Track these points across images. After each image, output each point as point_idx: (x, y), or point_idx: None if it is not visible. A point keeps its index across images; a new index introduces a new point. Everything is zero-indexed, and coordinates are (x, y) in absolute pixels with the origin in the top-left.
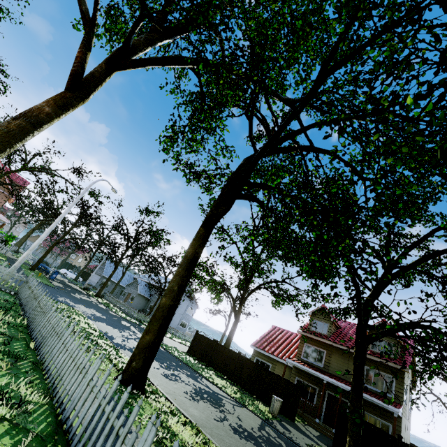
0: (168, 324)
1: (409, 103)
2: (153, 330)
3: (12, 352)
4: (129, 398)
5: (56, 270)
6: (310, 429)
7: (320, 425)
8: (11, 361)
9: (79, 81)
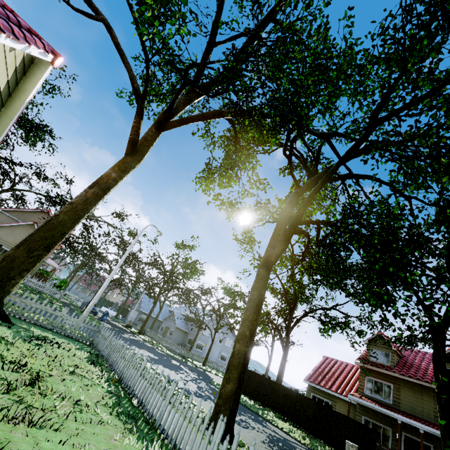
0: (245, 371)
1: None
2: (233, 378)
3: (127, 412)
4: None
5: (106, 312)
6: None
7: None
8: (132, 422)
9: (136, 146)
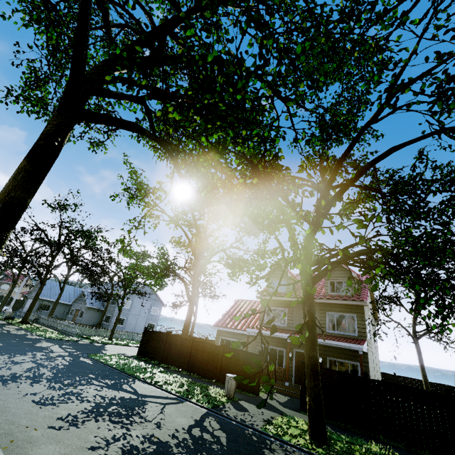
0: None
1: None
2: None
3: None
4: None
5: None
6: (278, 396)
7: (290, 388)
8: None
9: None
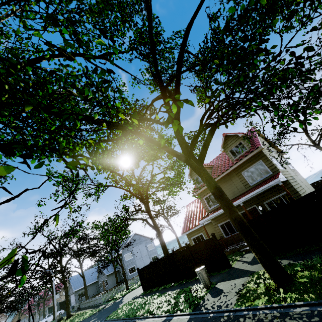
0: None
1: None
2: None
3: None
4: None
5: None
6: (246, 257)
7: None
8: None
9: None
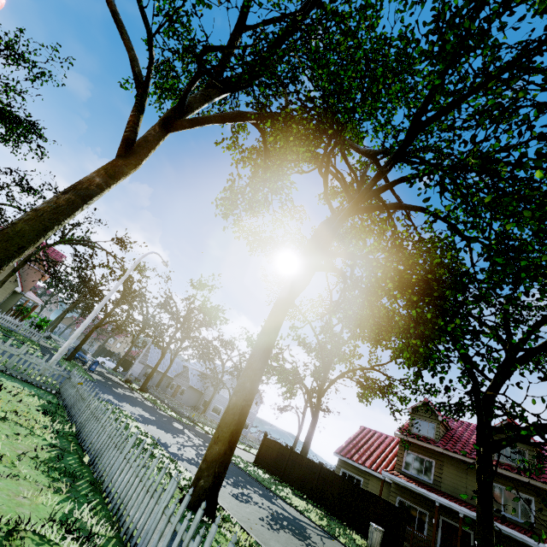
0: (241, 430)
1: (538, 175)
2: (223, 437)
3: (67, 469)
4: (200, 528)
5: (96, 360)
6: None
7: None
8: (68, 481)
9: (132, 146)
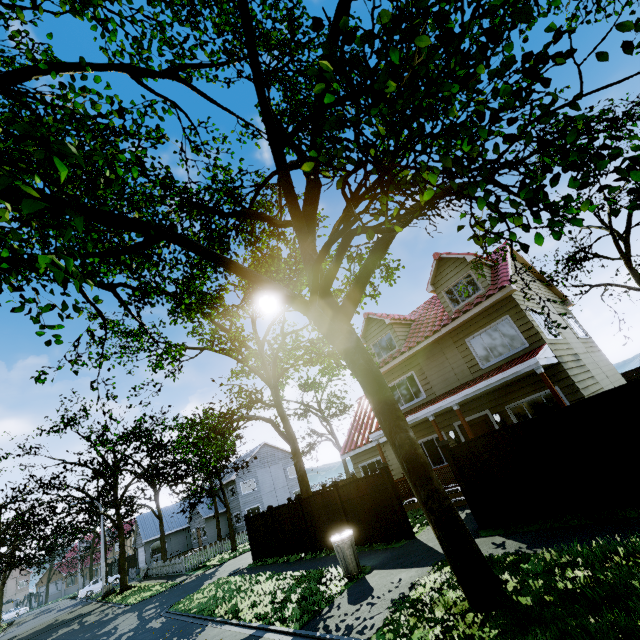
0: None
1: None
2: None
3: None
4: None
5: None
6: None
7: None
8: None
9: None
